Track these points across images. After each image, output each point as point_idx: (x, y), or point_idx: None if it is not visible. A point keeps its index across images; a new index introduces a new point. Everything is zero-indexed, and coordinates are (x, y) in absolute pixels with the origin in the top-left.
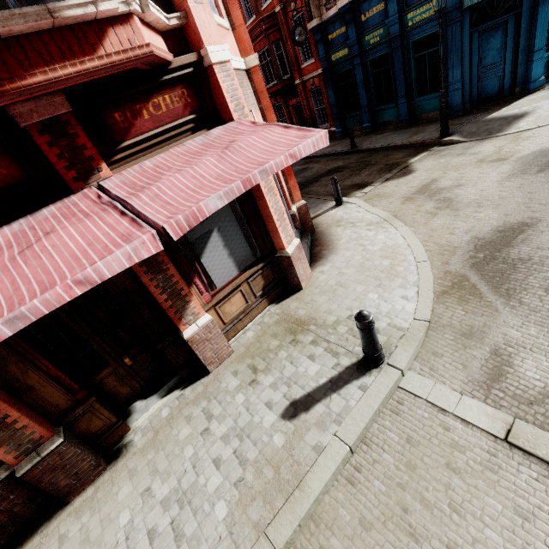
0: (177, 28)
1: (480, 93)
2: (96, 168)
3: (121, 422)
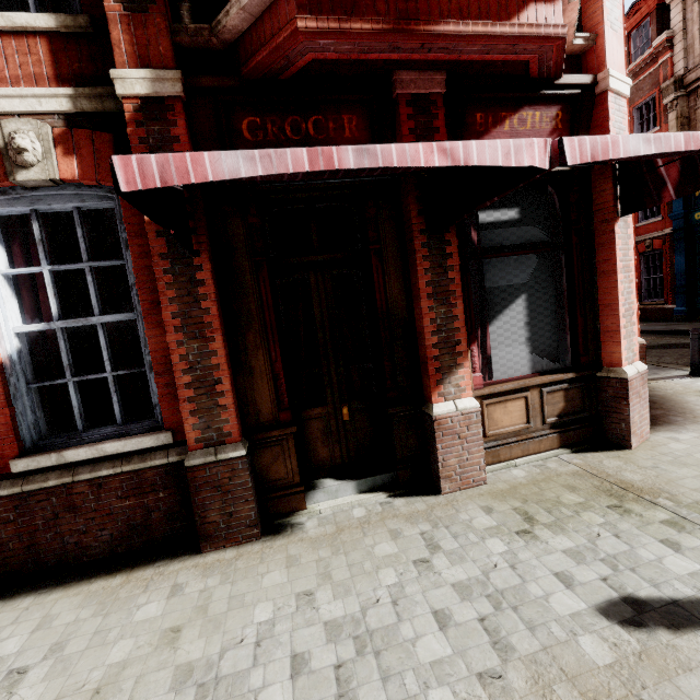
0: (575, 55)
1: None
2: None
3: (302, 488)
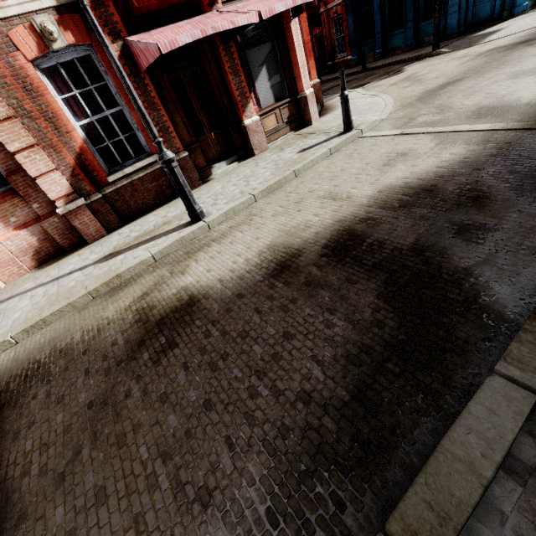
0: None
1: (475, 17)
2: (216, 2)
3: (209, 167)
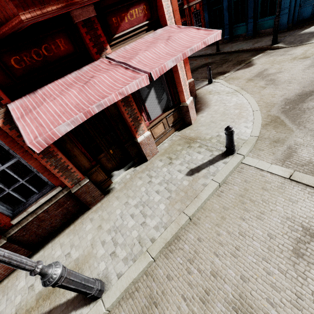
0: None
1: (299, 16)
2: (105, 48)
3: (109, 178)
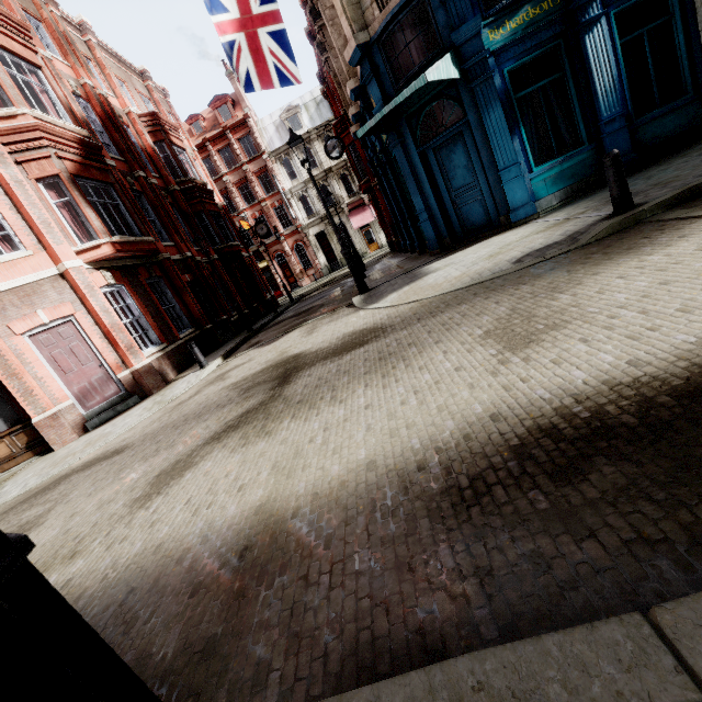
0: None
1: (465, 221)
2: None
3: None
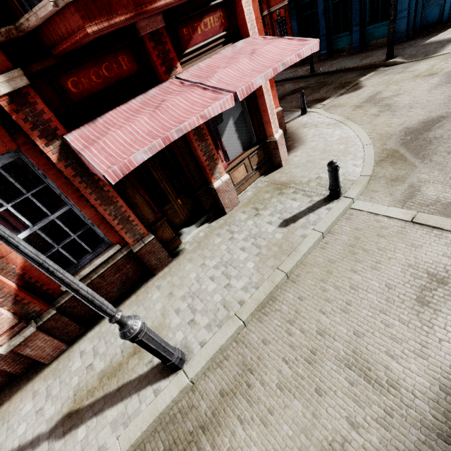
0: None
1: (423, 20)
2: (175, 66)
3: (177, 237)
